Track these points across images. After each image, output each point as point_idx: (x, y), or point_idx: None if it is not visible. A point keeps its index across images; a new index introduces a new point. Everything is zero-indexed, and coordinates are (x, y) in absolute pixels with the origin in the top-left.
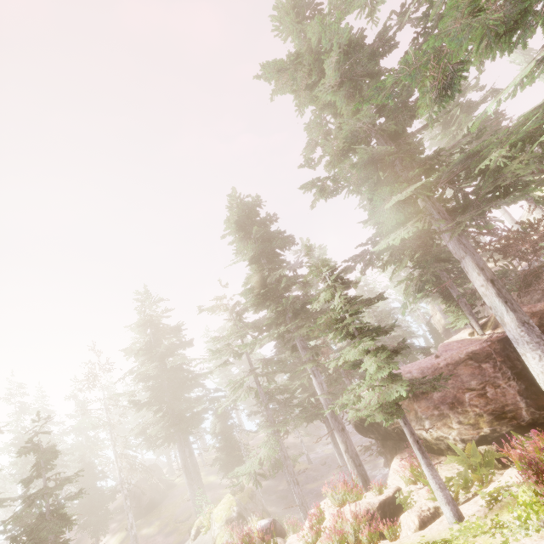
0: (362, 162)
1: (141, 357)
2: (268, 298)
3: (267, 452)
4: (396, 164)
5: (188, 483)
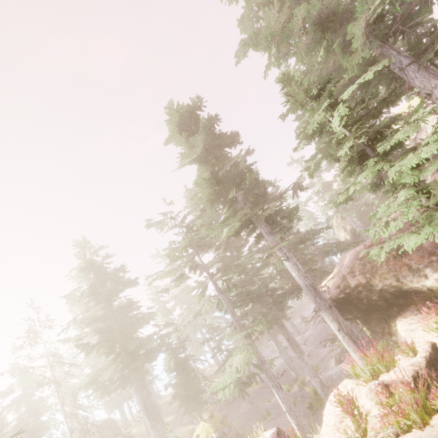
0: (313, 16)
1: (85, 299)
2: (222, 194)
3: (242, 360)
4: (342, 24)
5: (150, 425)
